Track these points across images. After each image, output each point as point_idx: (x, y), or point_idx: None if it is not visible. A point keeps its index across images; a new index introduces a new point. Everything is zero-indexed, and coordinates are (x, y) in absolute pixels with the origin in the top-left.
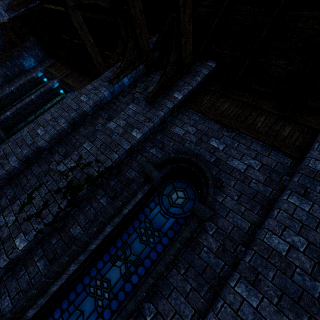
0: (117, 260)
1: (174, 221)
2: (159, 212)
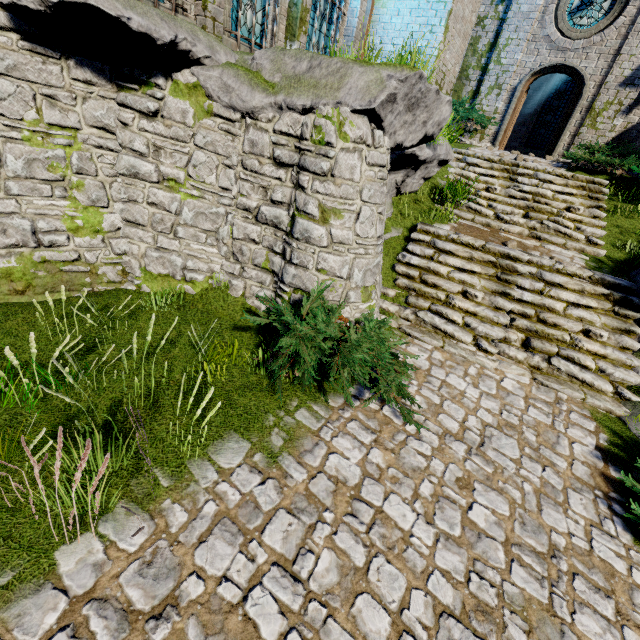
0: (547, 113)
1: (570, 83)
2: (561, 84)
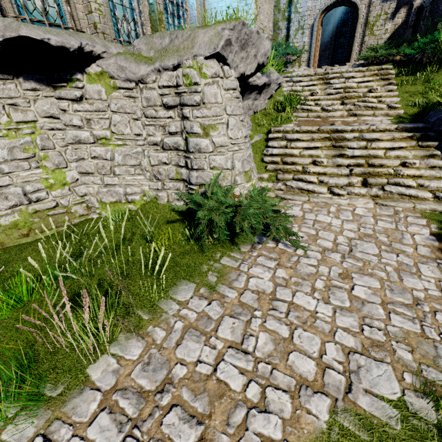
0: (340, 37)
1: (350, 13)
2: (344, 16)
